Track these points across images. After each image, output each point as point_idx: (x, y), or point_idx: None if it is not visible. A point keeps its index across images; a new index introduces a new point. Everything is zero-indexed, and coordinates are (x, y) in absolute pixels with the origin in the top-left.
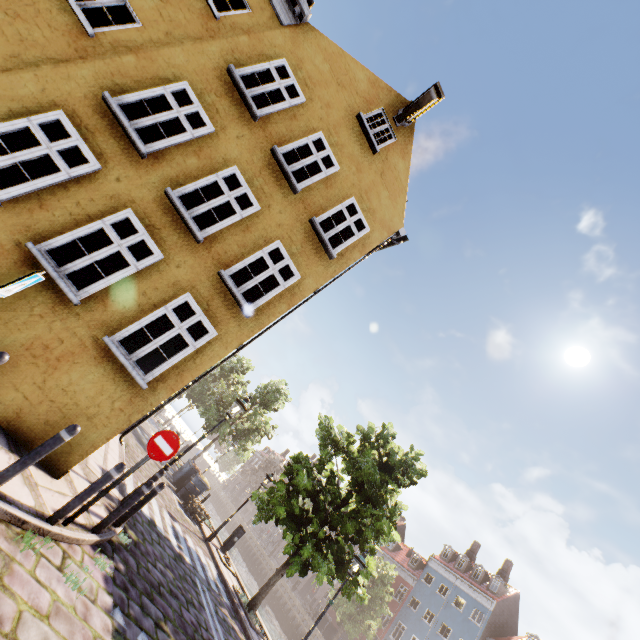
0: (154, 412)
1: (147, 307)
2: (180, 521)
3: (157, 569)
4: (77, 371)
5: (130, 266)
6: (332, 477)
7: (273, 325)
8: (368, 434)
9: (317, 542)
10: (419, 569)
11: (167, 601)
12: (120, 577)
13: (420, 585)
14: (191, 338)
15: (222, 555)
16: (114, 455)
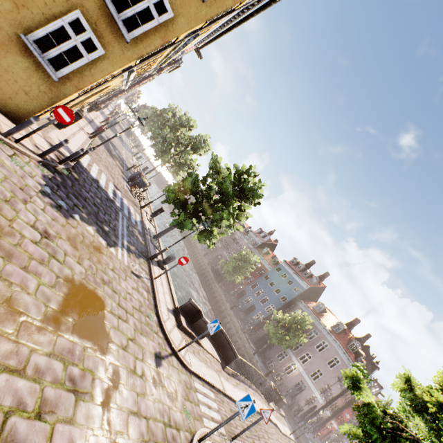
0: (69, 102)
1: (49, 17)
2: (123, 192)
3: (88, 194)
4: (11, 58)
5: None
6: (208, 188)
7: (151, 57)
8: (240, 171)
9: (190, 216)
10: (275, 265)
11: (89, 205)
12: (56, 181)
13: (273, 271)
14: (85, 51)
15: (149, 217)
16: (76, 142)
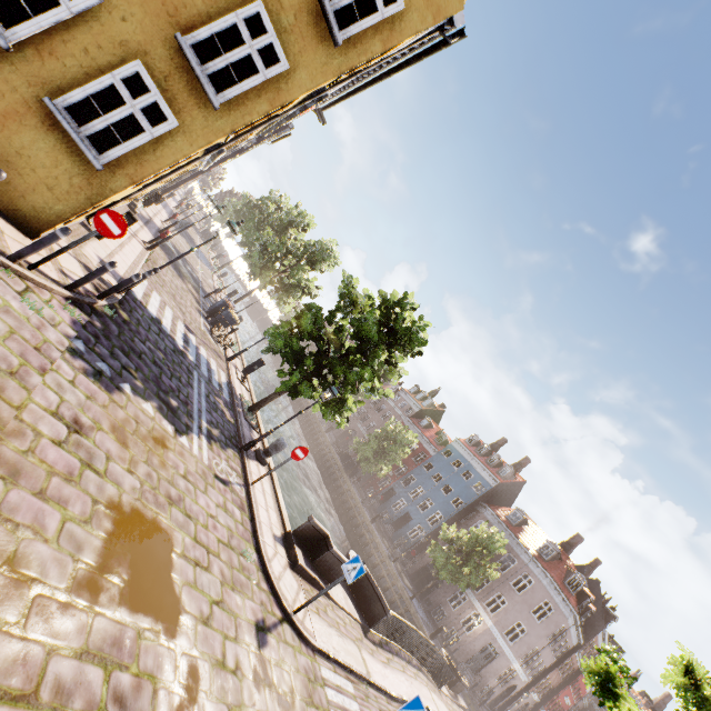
0: (119, 201)
1: (92, 71)
2: (199, 336)
3: (145, 345)
4: (27, 135)
5: (61, 6)
6: (338, 330)
7: (253, 130)
8: (388, 301)
9: (309, 376)
10: (443, 446)
11: (146, 364)
12: (93, 329)
13: (438, 456)
14: (147, 123)
15: (240, 375)
16: (126, 259)
